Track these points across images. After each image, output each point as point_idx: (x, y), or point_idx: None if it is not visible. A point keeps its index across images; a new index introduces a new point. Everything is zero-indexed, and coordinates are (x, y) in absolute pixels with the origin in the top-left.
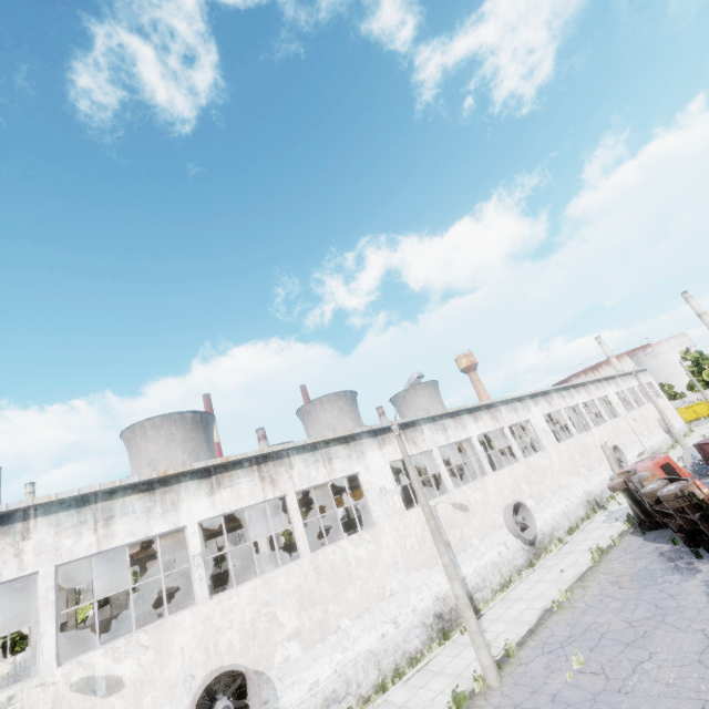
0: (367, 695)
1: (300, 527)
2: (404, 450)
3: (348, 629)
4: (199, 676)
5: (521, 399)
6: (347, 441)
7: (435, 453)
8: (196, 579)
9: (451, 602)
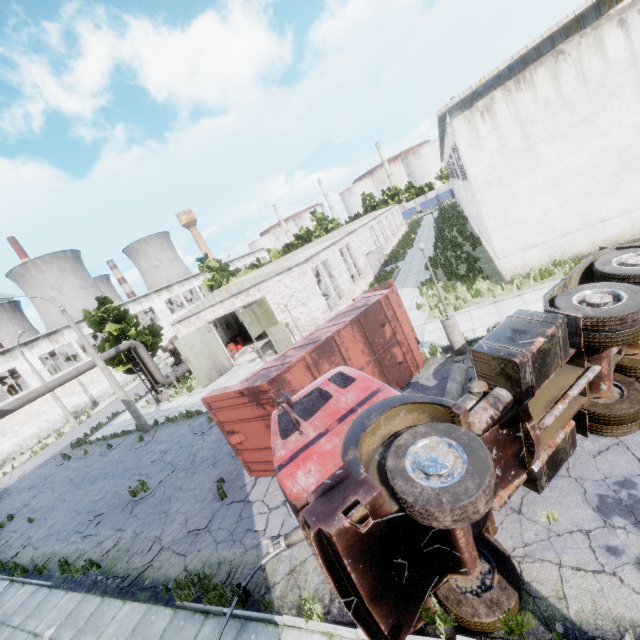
0: (33, 447)
1: None
2: (27, 360)
3: (19, 430)
4: None
5: (147, 295)
6: (4, 353)
7: (74, 344)
8: None
9: (83, 406)
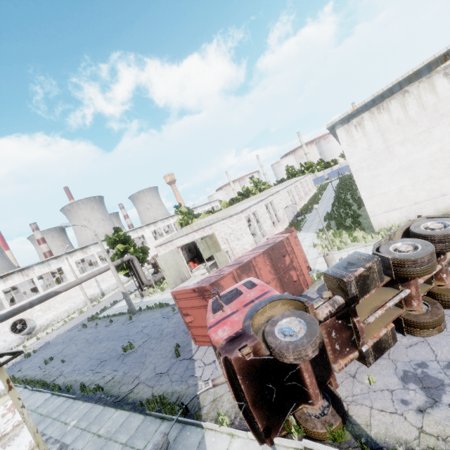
0: (64, 318)
1: (39, 286)
2: (69, 263)
3: (58, 306)
4: (11, 322)
5: (141, 227)
6: (57, 258)
7: (95, 255)
8: (5, 303)
9: (96, 295)
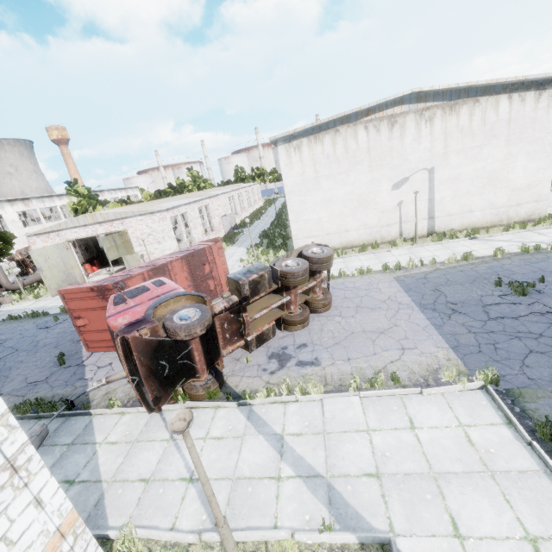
0: None
1: None
2: None
3: None
4: None
5: None
6: None
7: None
8: None
9: None
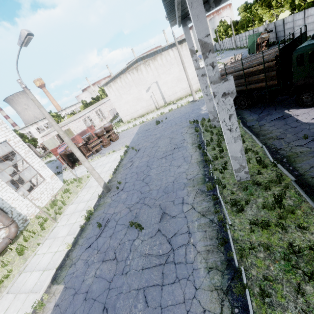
0: None
1: None
2: None
3: None
4: None
5: (27, 126)
6: None
7: None
8: None
9: None
